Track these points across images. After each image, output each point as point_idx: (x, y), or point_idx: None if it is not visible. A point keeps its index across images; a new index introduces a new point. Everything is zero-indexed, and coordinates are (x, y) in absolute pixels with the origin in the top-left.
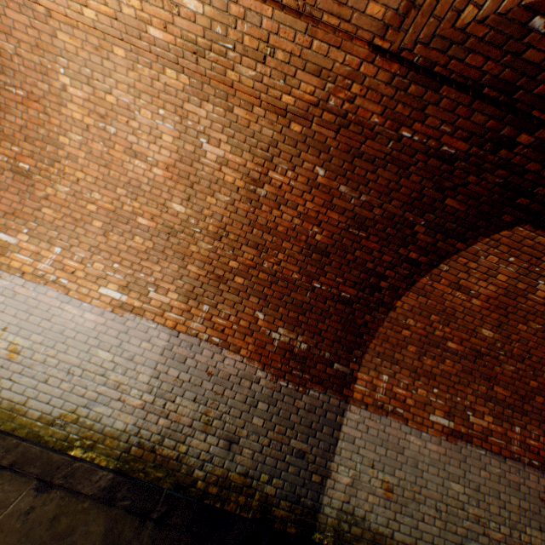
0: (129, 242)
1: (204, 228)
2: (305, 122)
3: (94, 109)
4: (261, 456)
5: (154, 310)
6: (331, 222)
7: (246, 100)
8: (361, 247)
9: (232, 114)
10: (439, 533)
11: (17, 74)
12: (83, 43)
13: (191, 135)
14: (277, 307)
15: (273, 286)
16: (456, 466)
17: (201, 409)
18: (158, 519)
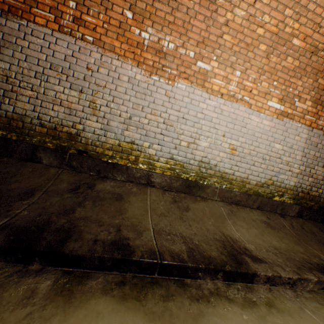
0: (283, 62)
1: None
2: None
3: None
4: None
5: (298, 115)
6: None
7: None
8: None
9: None
10: None
11: None
12: None
13: None
14: None
15: None
16: None
17: None
18: (320, 222)
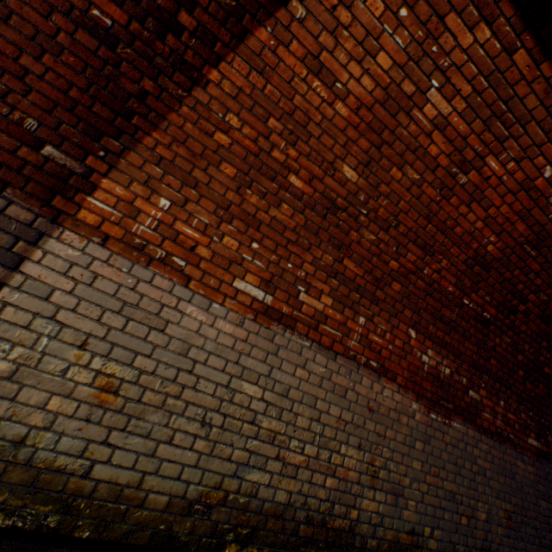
0: None
1: None
2: None
3: None
4: None
5: None
6: None
7: None
8: None
9: None
10: (198, 461)
11: None
12: None
13: None
14: None
15: None
16: (259, 359)
17: None
18: None
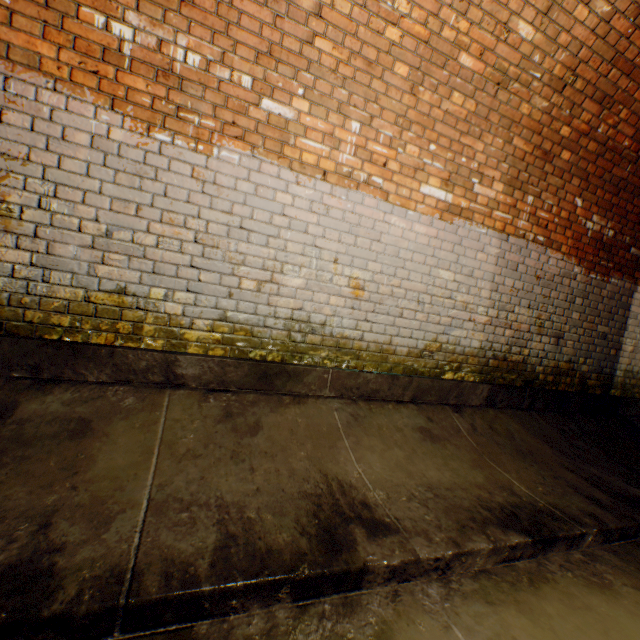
0: (444, 104)
1: (547, 71)
2: None
3: None
4: (578, 344)
5: (481, 210)
6: None
7: None
8: None
9: None
10: None
11: None
12: None
13: None
14: (594, 190)
15: (598, 161)
16: None
17: (534, 314)
18: (526, 408)
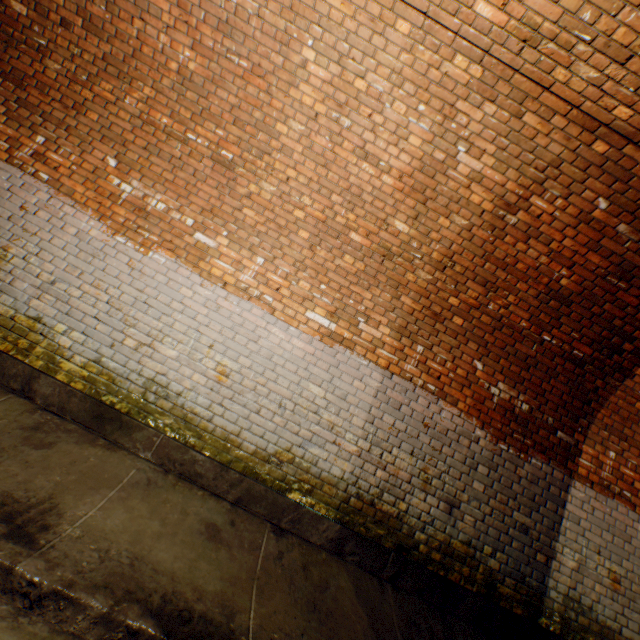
0: (338, 260)
1: (426, 254)
2: (617, 142)
3: (331, 94)
4: (483, 525)
5: (365, 344)
6: (587, 266)
7: (548, 106)
8: (613, 300)
9: (517, 121)
10: None
11: (247, 40)
12: (357, 10)
13: (447, 141)
14: (497, 358)
15: (495, 333)
16: None
17: (418, 464)
18: (388, 580)
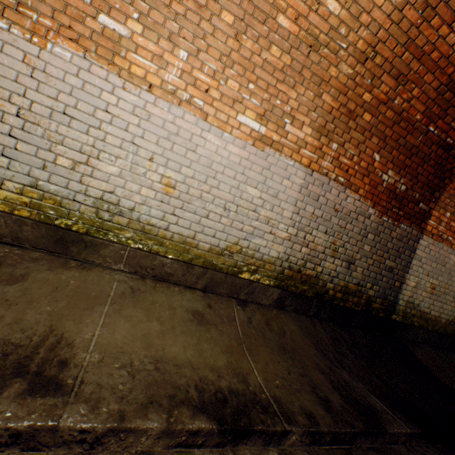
0: (264, 53)
1: (352, 44)
2: None
3: None
4: (367, 272)
5: (290, 146)
6: None
7: None
8: None
9: None
10: (451, 309)
11: None
12: None
13: None
14: (391, 150)
15: (394, 127)
16: None
17: (330, 239)
18: (312, 316)
